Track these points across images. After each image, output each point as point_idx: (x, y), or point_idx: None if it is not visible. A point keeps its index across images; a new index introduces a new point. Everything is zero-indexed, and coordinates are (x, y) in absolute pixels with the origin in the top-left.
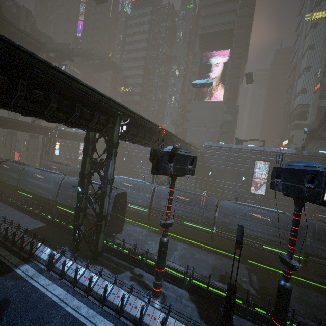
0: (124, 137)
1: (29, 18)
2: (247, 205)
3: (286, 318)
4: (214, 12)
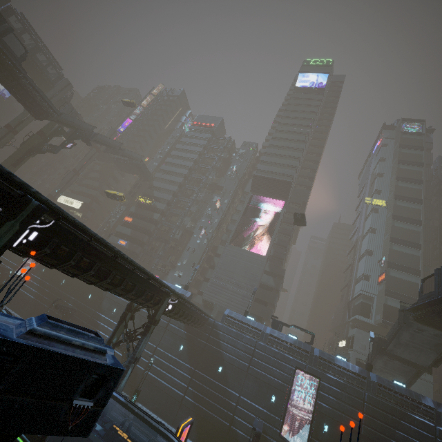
0: (27, 255)
1: (66, 90)
2: None
3: None
4: (274, 161)
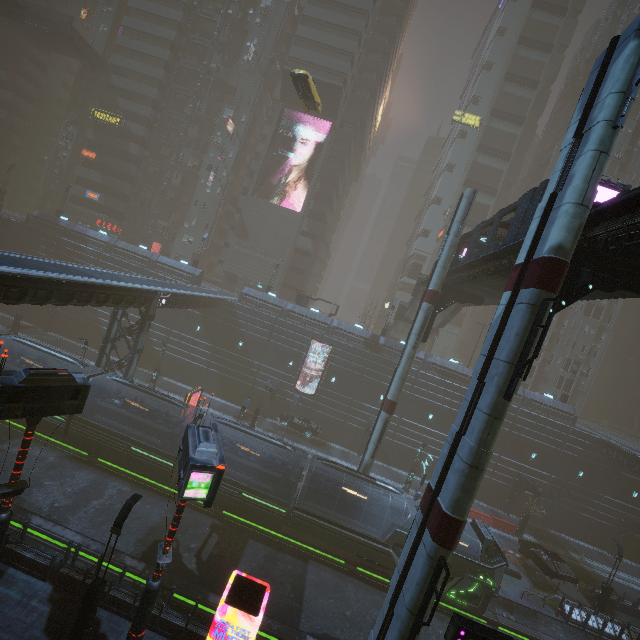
0: None
1: None
2: (239, 429)
3: (142, 624)
4: (318, 40)
